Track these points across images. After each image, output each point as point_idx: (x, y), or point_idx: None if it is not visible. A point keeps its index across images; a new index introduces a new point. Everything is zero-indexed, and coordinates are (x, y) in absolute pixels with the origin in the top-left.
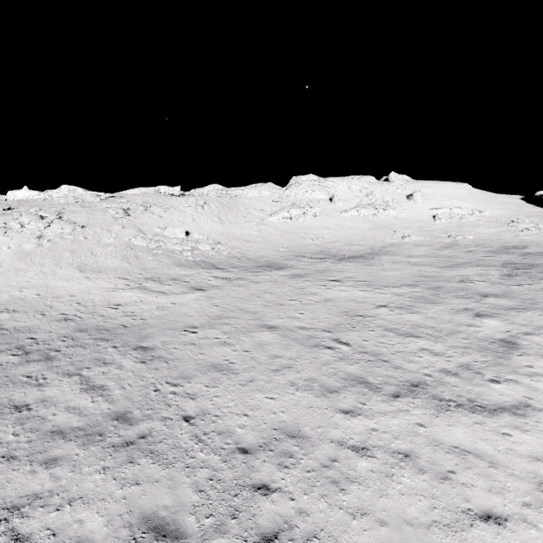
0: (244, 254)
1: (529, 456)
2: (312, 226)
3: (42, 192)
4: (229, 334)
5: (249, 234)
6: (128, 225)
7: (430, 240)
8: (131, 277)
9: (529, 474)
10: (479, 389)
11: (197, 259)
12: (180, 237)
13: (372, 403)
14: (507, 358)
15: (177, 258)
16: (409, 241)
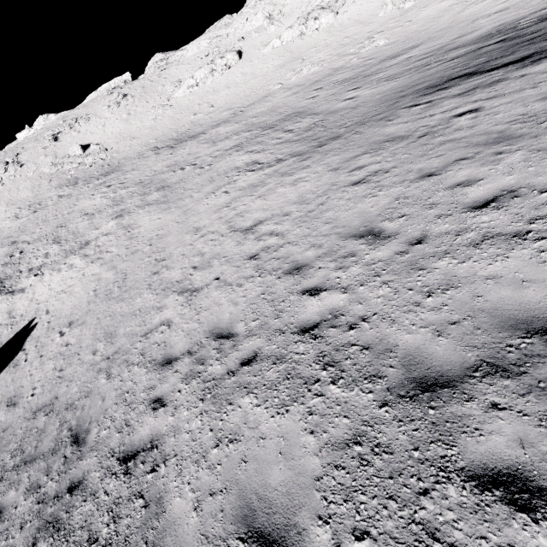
0: (113, 160)
1: None
2: (215, 89)
3: (31, 128)
4: None
5: (143, 127)
6: (50, 152)
7: (321, 69)
8: (23, 206)
9: None
10: (25, 280)
11: (74, 176)
12: (79, 153)
13: None
14: (67, 257)
15: (63, 178)
16: (294, 80)
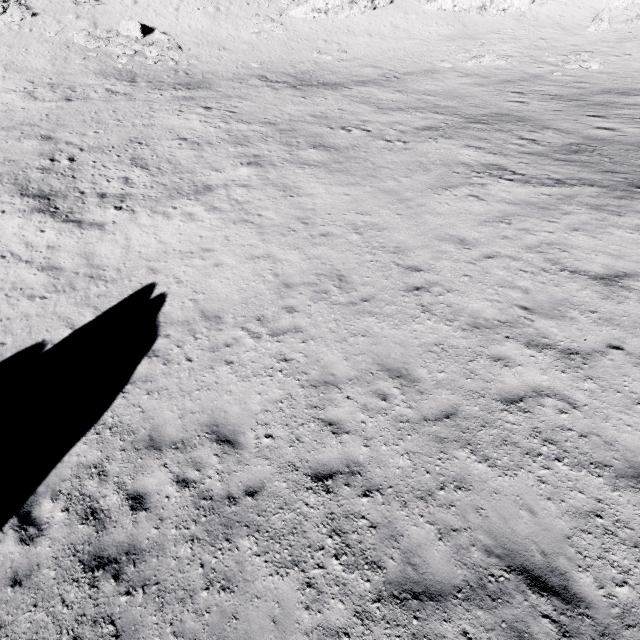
0: (192, 68)
1: (26, 242)
2: (350, 29)
3: None
4: (7, 137)
5: (238, 38)
6: (86, 14)
7: (510, 67)
8: (38, 81)
9: (4, 246)
10: (96, 209)
11: (127, 68)
12: (135, 35)
13: (2, 195)
14: (174, 199)
15: (108, 64)
16: (471, 66)
